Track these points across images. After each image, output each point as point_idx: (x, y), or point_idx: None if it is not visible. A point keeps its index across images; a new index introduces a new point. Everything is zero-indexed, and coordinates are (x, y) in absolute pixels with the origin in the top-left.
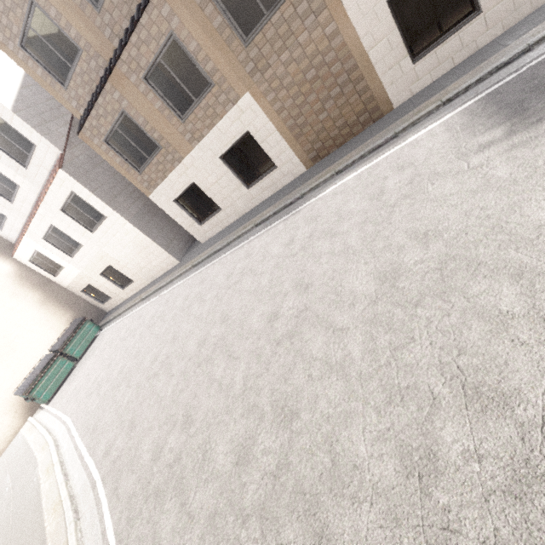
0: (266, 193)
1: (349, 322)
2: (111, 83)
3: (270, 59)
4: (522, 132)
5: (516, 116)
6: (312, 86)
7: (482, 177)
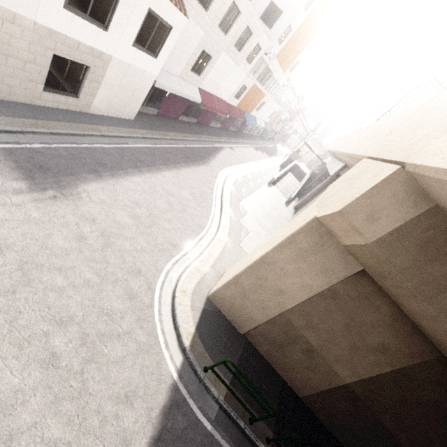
0: None
1: None
2: None
3: None
4: (38, 193)
5: (31, 179)
6: None
7: (24, 214)
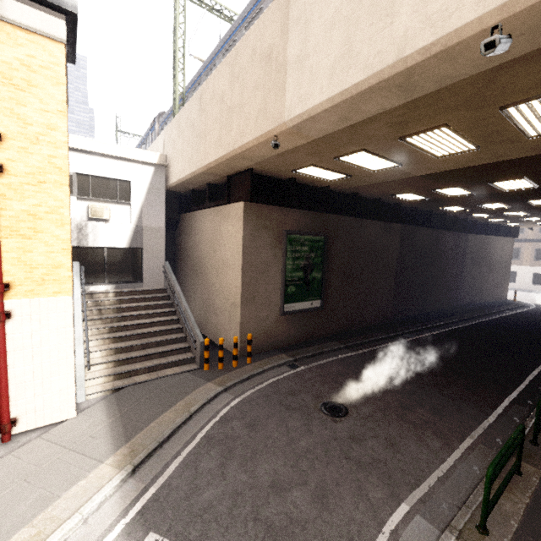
0: (536, 290)
1: None
2: (525, 243)
3: None
4: None
5: None
6: None
7: None
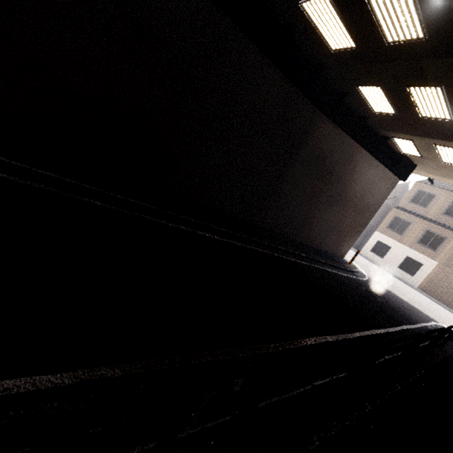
0: (398, 275)
1: (414, 297)
2: (420, 220)
3: (452, 268)
4: None
5: None
6: (450, 283)
7: None
